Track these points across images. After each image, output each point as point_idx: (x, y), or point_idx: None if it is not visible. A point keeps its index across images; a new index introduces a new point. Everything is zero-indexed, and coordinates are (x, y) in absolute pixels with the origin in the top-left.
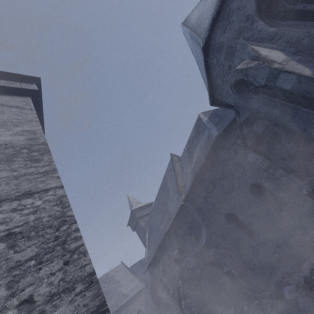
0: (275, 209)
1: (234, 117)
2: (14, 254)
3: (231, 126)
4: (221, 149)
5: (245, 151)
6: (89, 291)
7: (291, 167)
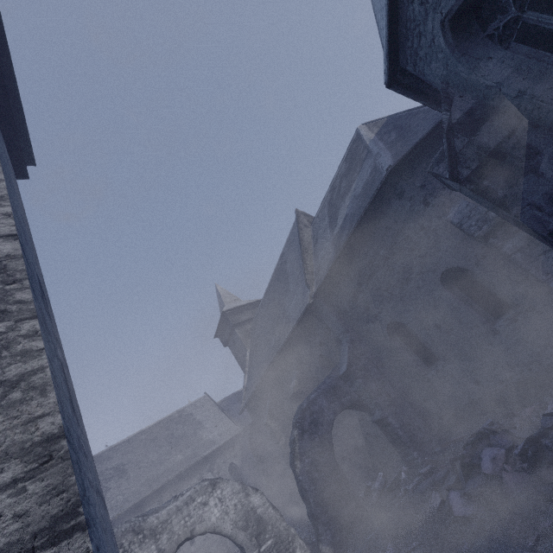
0: (485, 317)
1: (432, 126)
2: None
3: (422, 148)
4: (396, 198)
5: (445, 202)
6: (38, 479)
7: (551, 225)
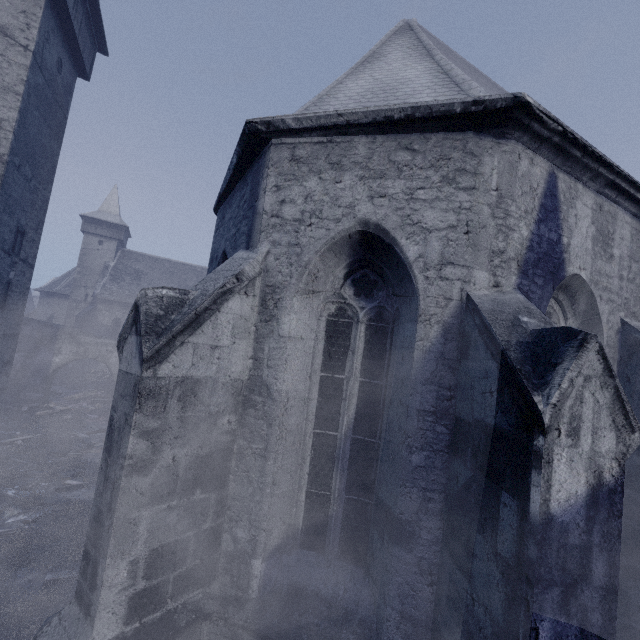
0: None
1: None
2: None
3: None
4: None
5: None
6: None
7: None
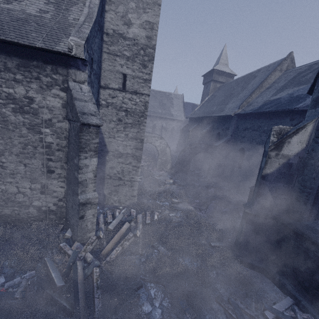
0: None
1: None
2: (126, 119)
3: None
4: (290, 118)
5: None
6: (140, 143)
7: None
